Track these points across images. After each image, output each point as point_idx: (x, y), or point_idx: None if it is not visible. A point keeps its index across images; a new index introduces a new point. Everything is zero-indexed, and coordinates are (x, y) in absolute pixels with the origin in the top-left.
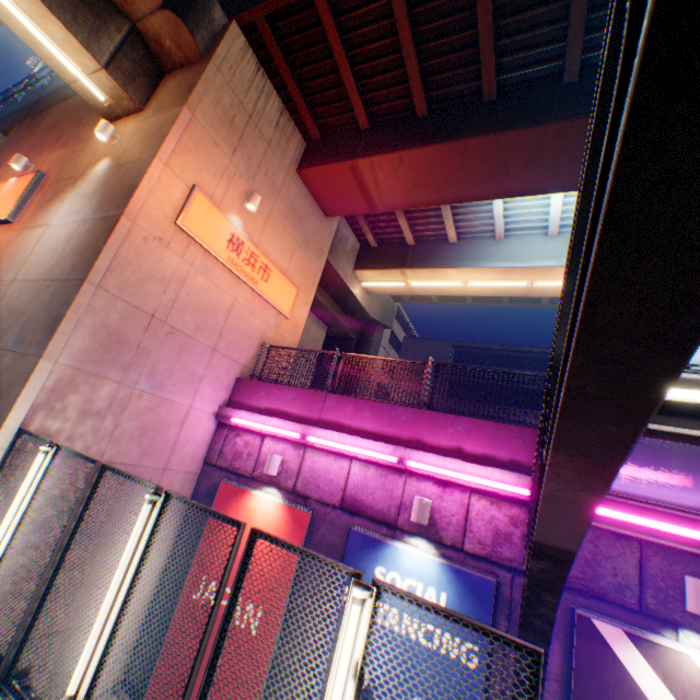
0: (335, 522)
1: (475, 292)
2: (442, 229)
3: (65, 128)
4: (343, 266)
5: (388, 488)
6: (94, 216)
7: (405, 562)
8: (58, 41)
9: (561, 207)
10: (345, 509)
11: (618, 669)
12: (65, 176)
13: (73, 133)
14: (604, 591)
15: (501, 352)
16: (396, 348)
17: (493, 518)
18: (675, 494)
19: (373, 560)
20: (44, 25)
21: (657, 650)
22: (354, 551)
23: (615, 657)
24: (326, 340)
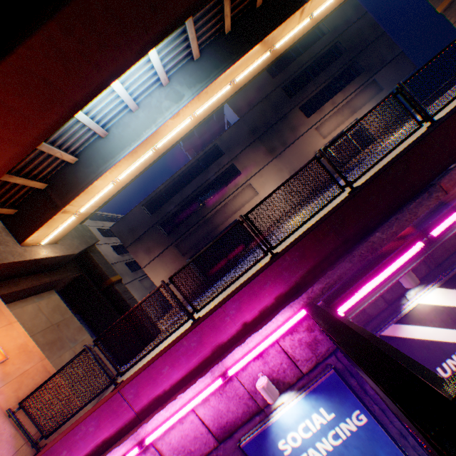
0: (227, 454)
1: (127, 180)
2: (56, 158)
3: None
4: (7, 252)
5: (234, 395)
6: None
7: (288, 421)
8: None
9: (123, 86)
10: (223, 439)
11: (406, 341)
12: None
13: None
14: (371, 313)
15: (169, 186)
16: (112, 234)
17: (301, 340)
18: (352, 234)
19: (273, 444)
20: None
21: (409, 315)
22: (258, 455)
23: (401, 338)
24: (64, 294)
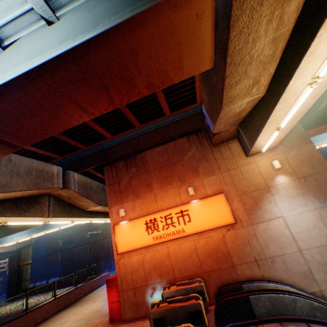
0: None
1: None
2: None
3: (187, 163)
4: None
5: None
6: (322, 204)
7: None
8: (274, 137)
9: None
10: None
11: None
12: (245, 189)
13: (207, 165)
14: None
15: None
16: None
17: None
18: None
19: None
20: (277, 134)
21: None
22: None
23: None
24: None
